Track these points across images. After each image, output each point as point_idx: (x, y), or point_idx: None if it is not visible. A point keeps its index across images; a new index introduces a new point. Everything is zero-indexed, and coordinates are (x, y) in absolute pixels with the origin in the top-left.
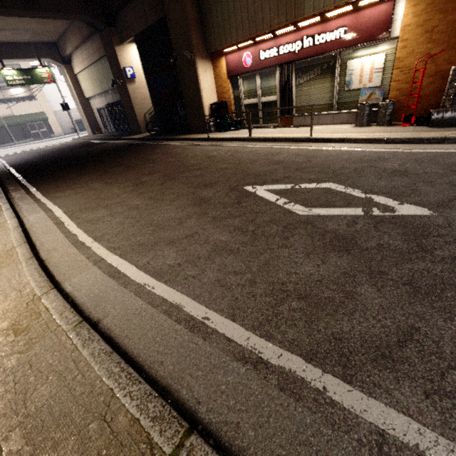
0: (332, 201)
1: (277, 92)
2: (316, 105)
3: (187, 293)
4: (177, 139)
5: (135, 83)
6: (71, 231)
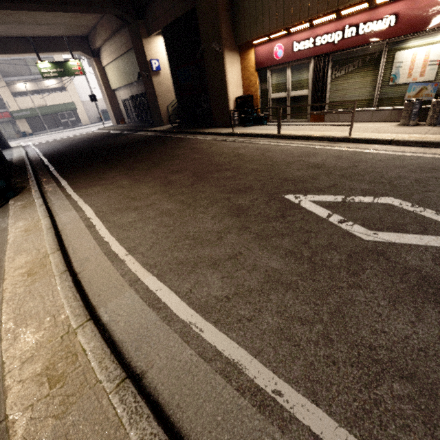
0: (401, 223)
1: (309, 86)
2: (353, 100)
3: (245, 345)
4: (200, 133)
5: (159, 76)
6: (103, 237)
